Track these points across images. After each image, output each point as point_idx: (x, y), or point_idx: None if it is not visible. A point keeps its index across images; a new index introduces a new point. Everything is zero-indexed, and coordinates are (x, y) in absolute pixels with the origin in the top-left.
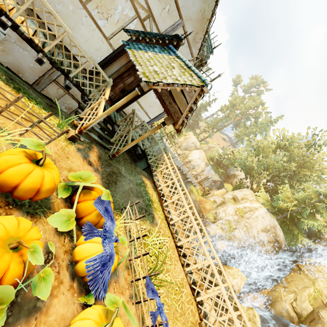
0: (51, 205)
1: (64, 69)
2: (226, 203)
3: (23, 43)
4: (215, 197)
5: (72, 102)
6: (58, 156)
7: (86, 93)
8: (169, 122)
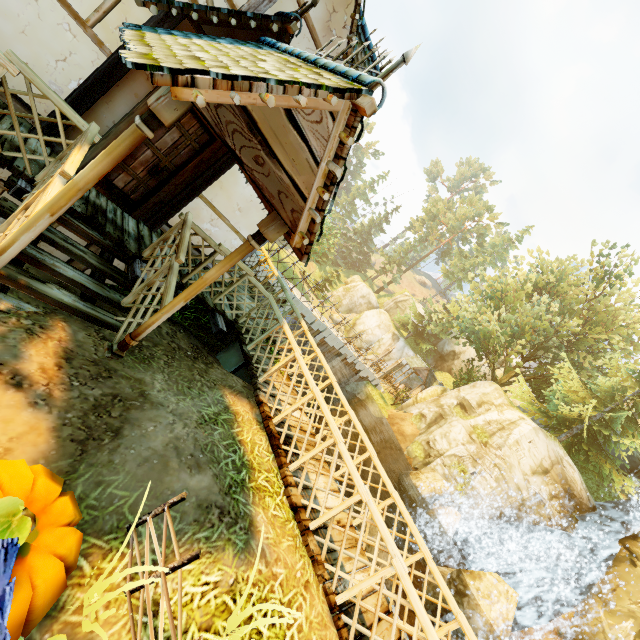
0: None
1: None
2: (447, 416)
3: None
4: (421, 406)
5: None
6: None
7: (23, 169)
8: (273, 230)
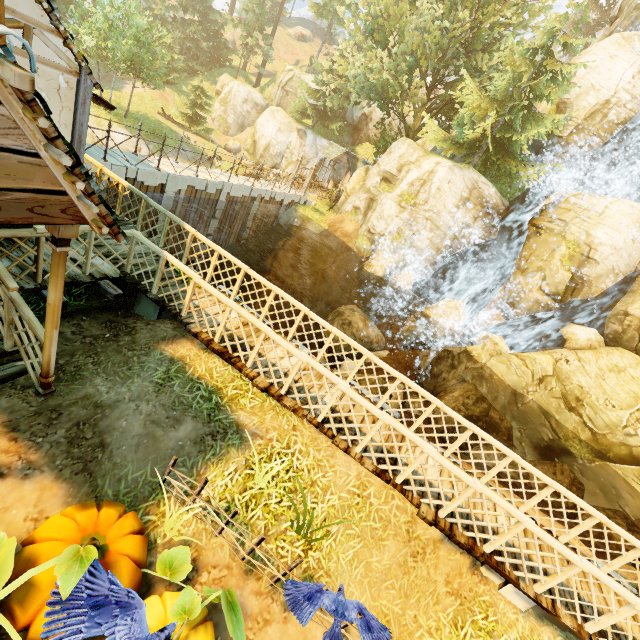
0: None
1: None
2: (376, 197)
3: None
4: (352, 199)
5: None
6: None
7: None
8: (66, 227)
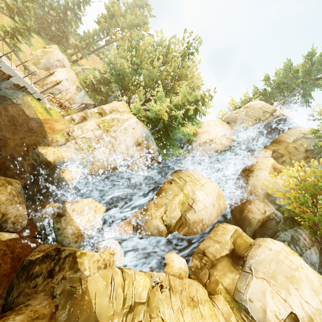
0: None
1: None
2: (88, 118)
3: None
4: (74, 114)
5: None
6: None
7: None
8: None
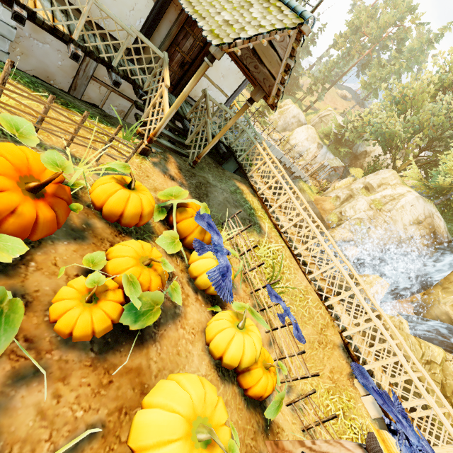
0: (153, 230)
1: (104, 58)
2: (355, 196)
3: (39, 33)
4: (337, 191)
5: (122, 102)
6: (138, 177)
7: (139, 84)
8: (258, 96)
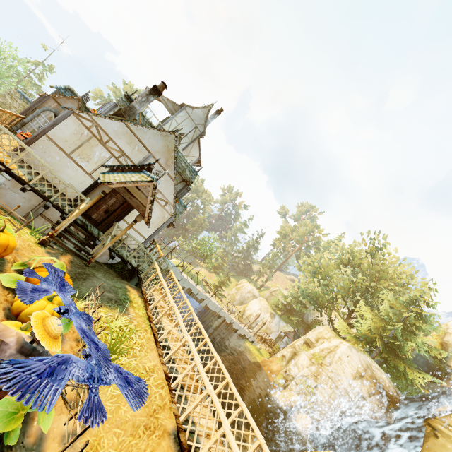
0: (3, 270)
1: (46, 196)
2: (298, 352)
3: (16, 188)
4: (283, 350)
5: None
6: (23, 248)
7: (66, 212)
8: (139, 218)
